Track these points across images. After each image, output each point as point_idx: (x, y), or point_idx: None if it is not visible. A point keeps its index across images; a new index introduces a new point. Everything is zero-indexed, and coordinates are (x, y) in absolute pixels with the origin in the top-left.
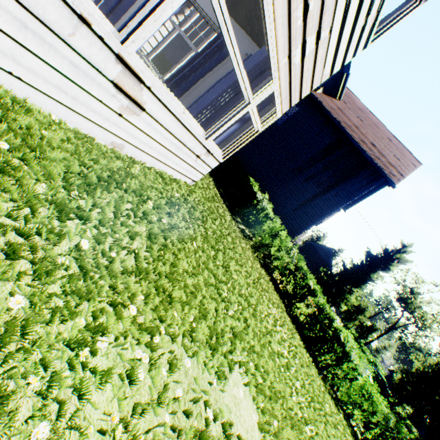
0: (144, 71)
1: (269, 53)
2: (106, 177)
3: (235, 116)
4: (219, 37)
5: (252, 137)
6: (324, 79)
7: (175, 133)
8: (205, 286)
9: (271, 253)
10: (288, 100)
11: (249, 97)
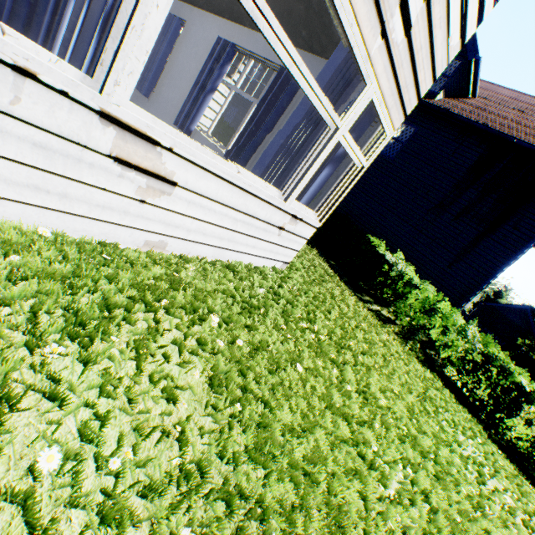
0: (151, 126)
1: (347, 39)
2: (122, 301)
3: (320, 155)
4: (280, 73)
5: (356, 179)
6: (451, 55)
7: (235, 204)
8: (331, 447)
9: (432, 337)
10: (399, 106)
11: (334, 119)
